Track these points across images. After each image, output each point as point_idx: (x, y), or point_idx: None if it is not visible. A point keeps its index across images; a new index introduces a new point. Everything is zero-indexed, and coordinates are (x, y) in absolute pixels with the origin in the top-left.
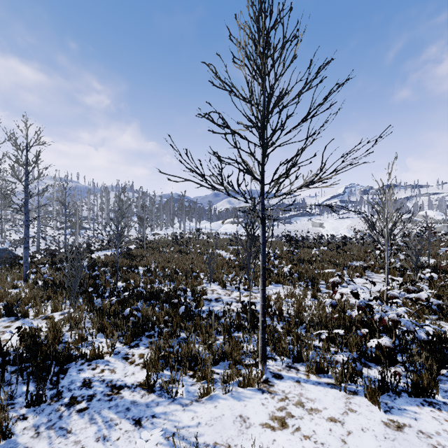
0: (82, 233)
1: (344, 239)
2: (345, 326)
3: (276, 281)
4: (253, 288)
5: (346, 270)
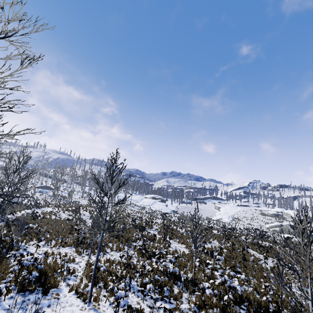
0: (48, 192)
1: (164, 225)
2: (36, 270)
3: (74, 245)
4: (57, 247)
5: (124, 246)
